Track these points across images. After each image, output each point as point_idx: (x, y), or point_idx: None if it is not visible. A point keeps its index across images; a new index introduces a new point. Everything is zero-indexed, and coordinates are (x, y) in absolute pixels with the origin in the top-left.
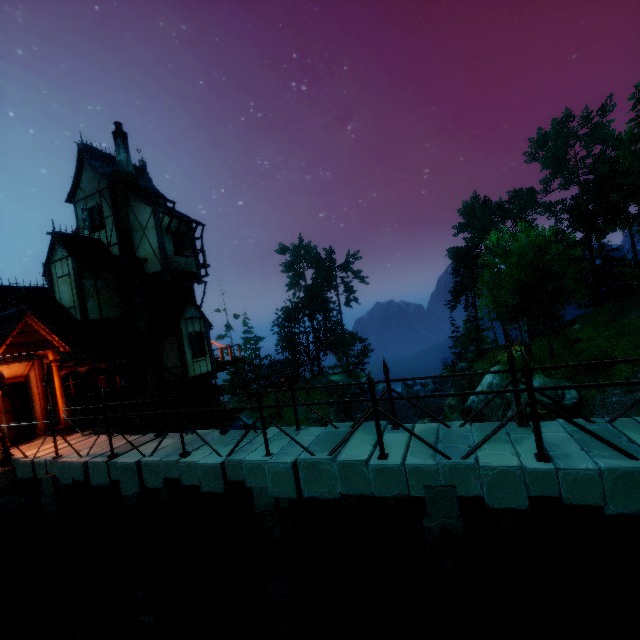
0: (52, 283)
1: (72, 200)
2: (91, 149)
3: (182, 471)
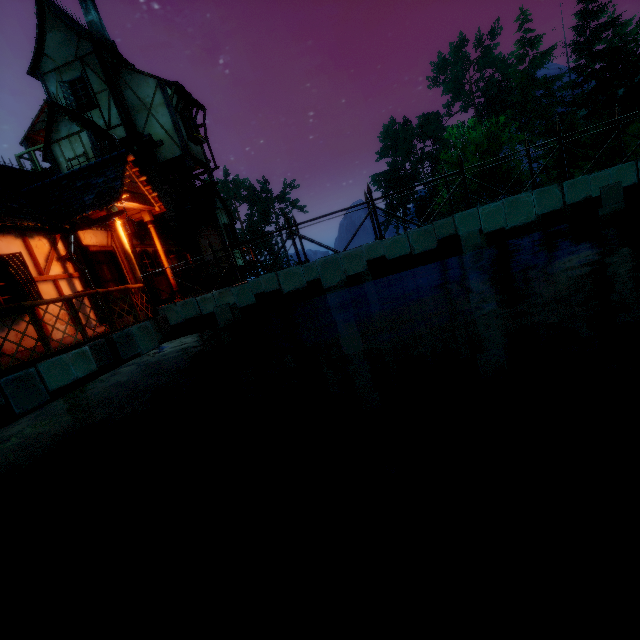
0: (59, 169)
1: (36, 72)
2: (50, 2)
3: (387, 248)
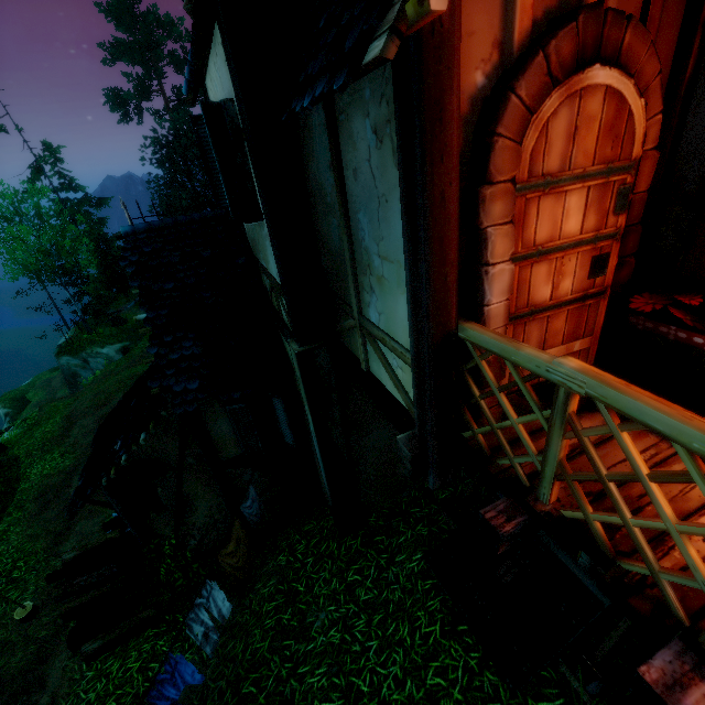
0: None
1: None
2: None
3: None
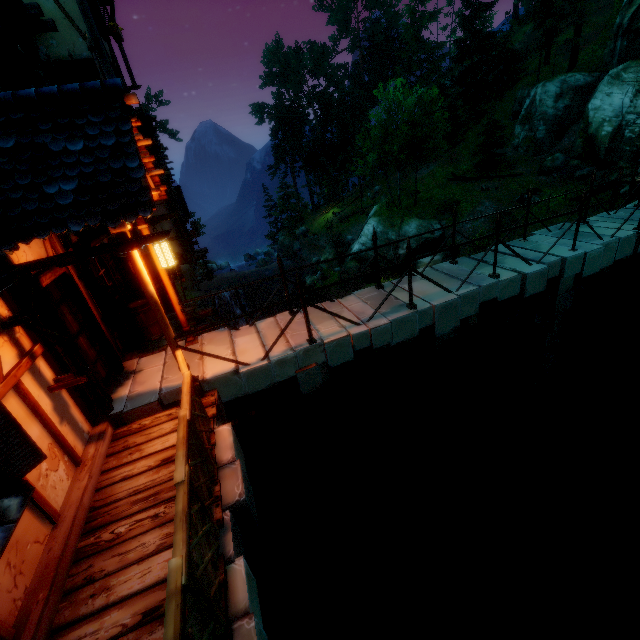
0: None
1: None
2: None
3: (502, 289)
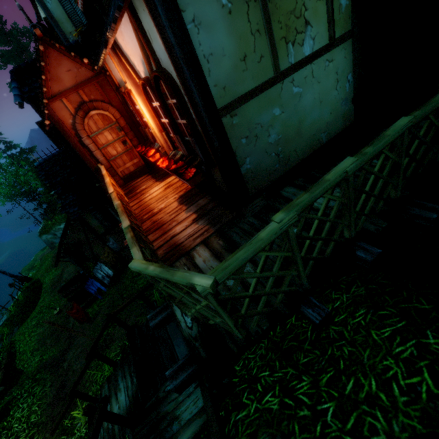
0: None
1: None
2: None
3: None
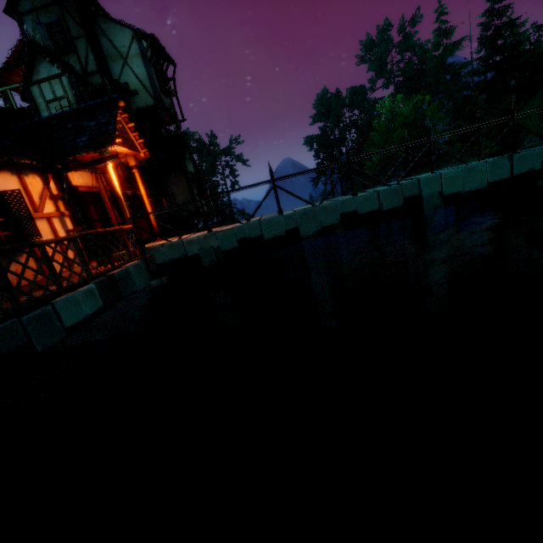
0: (37, 109)
1: (11, 11)
2: None
3: (359, 204)
